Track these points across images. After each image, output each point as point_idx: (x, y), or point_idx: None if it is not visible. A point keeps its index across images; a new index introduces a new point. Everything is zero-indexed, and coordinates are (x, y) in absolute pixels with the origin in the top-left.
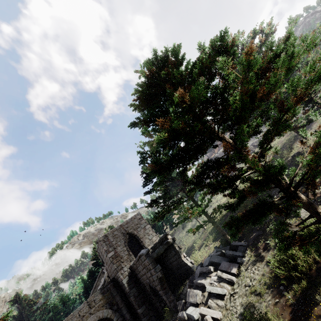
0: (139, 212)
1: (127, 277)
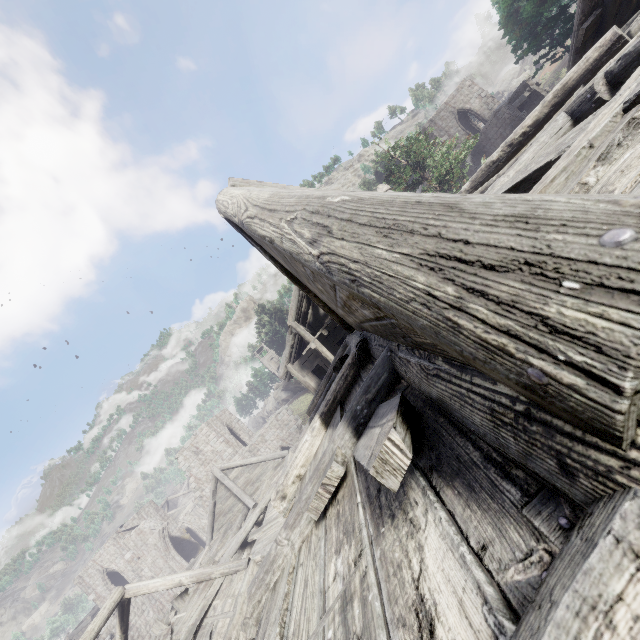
0: (466, 77)
1: (470, 156)
